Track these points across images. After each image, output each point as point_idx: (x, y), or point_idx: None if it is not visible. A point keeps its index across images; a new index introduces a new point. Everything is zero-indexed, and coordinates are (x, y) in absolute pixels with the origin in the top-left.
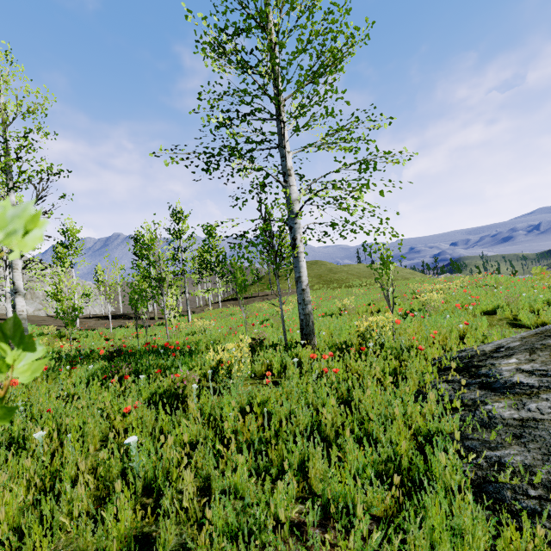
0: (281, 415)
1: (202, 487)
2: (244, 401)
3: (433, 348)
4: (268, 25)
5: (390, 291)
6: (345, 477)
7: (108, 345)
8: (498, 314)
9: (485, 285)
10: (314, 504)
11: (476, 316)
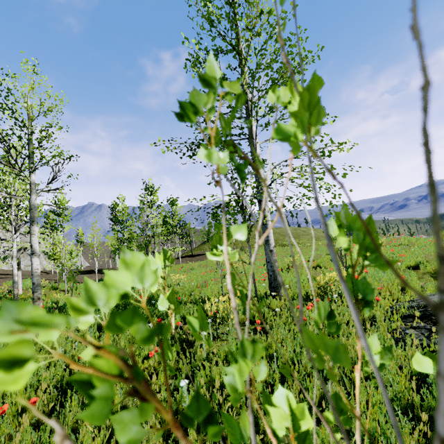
0: (295, 359)
1: None
2: None
3: (386, 298)
4: (239, 48)
5: (343, 251)
6: (378, 414)
7: None
8: (421, 269)
9: (400, 244)
10: (351, 438)
11: (403, 270)
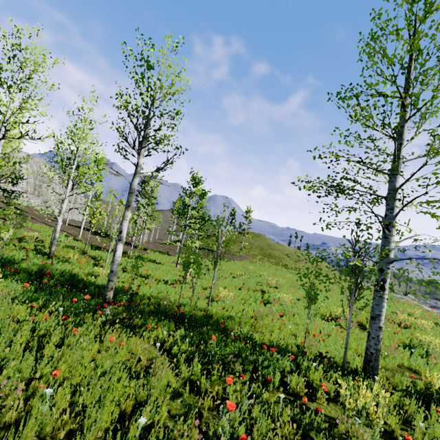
0: None
1: None
2: None
3: None
4: (406, 99)
5: None
6: None
7: (151, 291)
8: None
9: (436, 323)
10: None
11: None
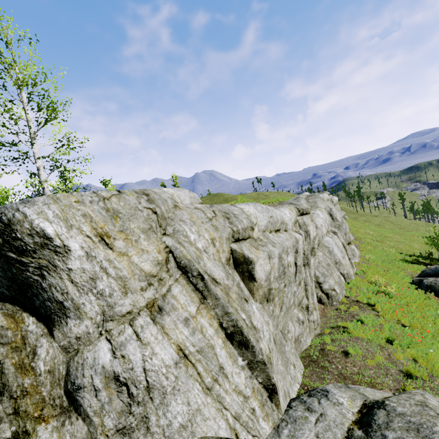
0: None
1: None
2: None
3: None
4: (22, 98)
5: None
6: None
7: None
8: None
9: None
10: None
11: None
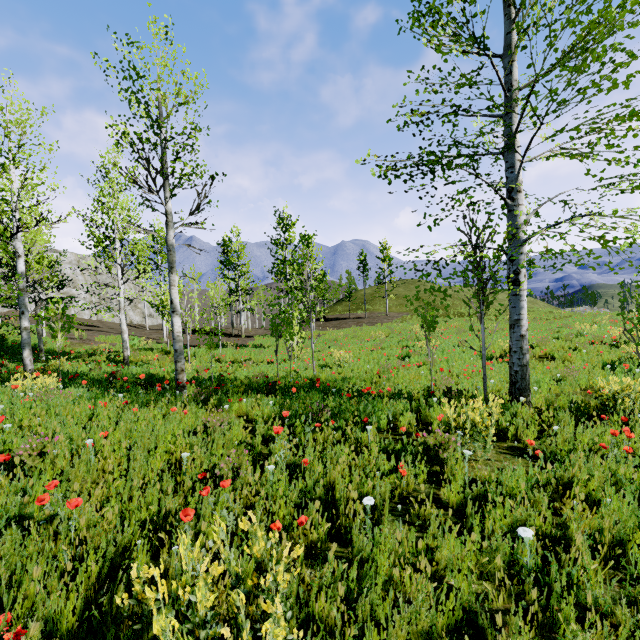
0: None
1: (635, 601)
2: (552, 481)
3: None
4: None
5: None
6: None
7: (243, 372)
8: None
9: None
10: None
11: None
